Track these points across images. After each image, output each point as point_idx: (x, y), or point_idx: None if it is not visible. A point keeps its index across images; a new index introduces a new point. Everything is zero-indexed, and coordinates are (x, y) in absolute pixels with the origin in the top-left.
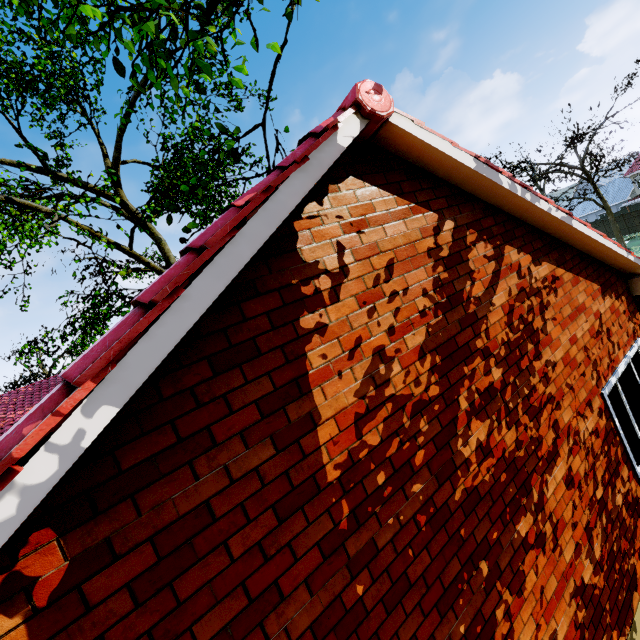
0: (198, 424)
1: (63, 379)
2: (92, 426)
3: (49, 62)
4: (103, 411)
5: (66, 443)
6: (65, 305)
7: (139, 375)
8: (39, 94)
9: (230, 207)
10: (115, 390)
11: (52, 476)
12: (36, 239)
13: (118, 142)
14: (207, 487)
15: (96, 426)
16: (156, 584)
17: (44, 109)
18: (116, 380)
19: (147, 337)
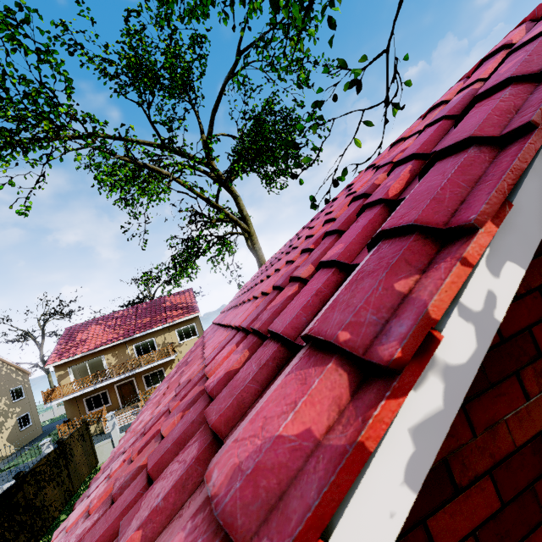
0: (517, 322)
1: (165, 301)
2: (500, 290)
3: (173, 60)
4: (507, 270)
5: (477, 309)
6: (170, 246)
7: (535, 225)
8: (162, 89)
9: (537, 37)
10: (514, 241)
11: (471, 357)
12: (157, 195)
13: (212, 120)
14: (539, 412)
15: (504, 291)
16: (503, 541)
17: (167, 98)
18: (513, 227)
19: (533, 172)
